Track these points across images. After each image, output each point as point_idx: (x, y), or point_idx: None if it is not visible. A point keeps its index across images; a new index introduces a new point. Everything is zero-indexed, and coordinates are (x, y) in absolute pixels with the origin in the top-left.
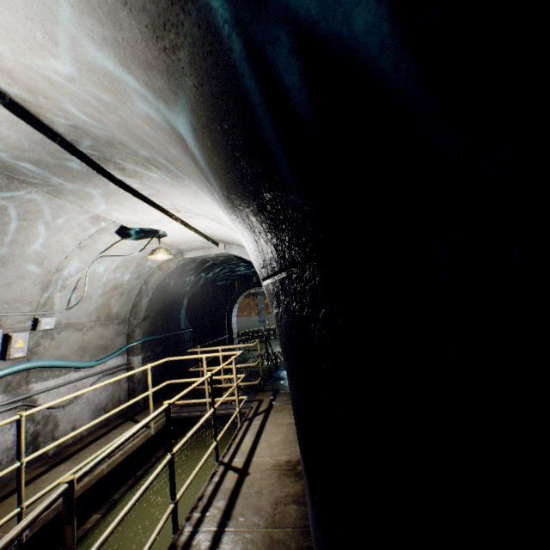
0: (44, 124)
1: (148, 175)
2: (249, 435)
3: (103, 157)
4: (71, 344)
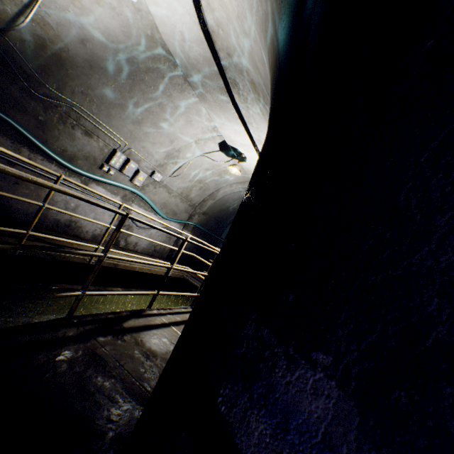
0: (215, 49)
1: (252, 103)
2: None
3: (234, 82)
4: (161, 197)
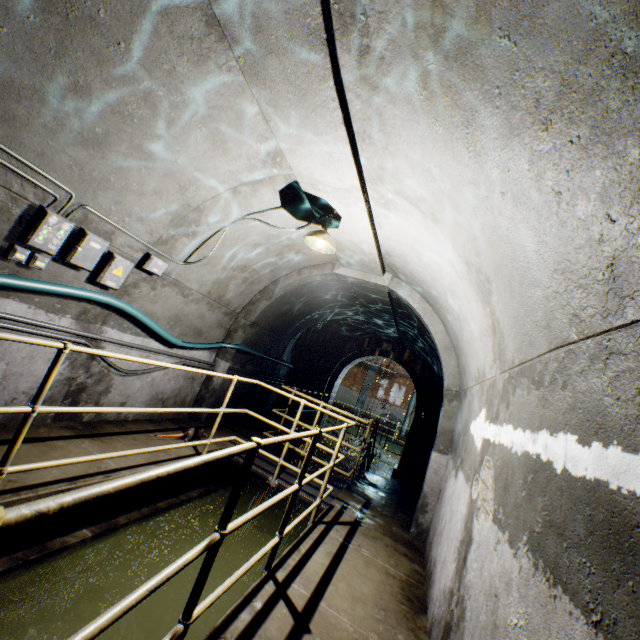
0: None
1: (397, 70)
2: (322, 551)
3: (351, 9)
4: (169, 306)
